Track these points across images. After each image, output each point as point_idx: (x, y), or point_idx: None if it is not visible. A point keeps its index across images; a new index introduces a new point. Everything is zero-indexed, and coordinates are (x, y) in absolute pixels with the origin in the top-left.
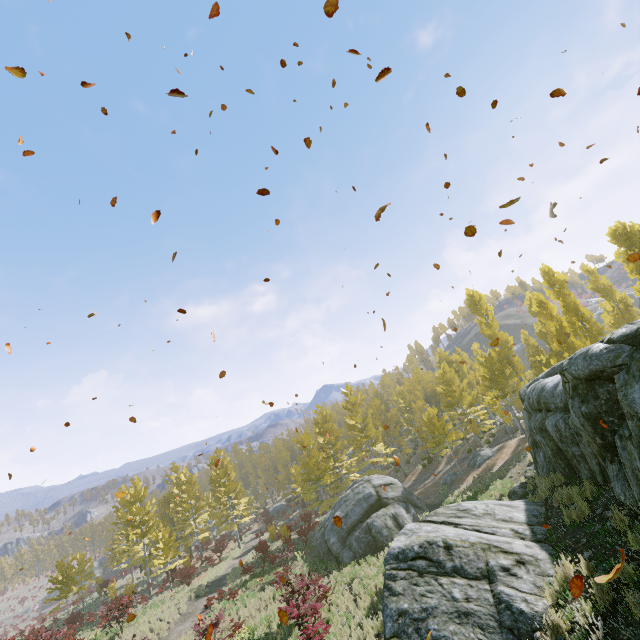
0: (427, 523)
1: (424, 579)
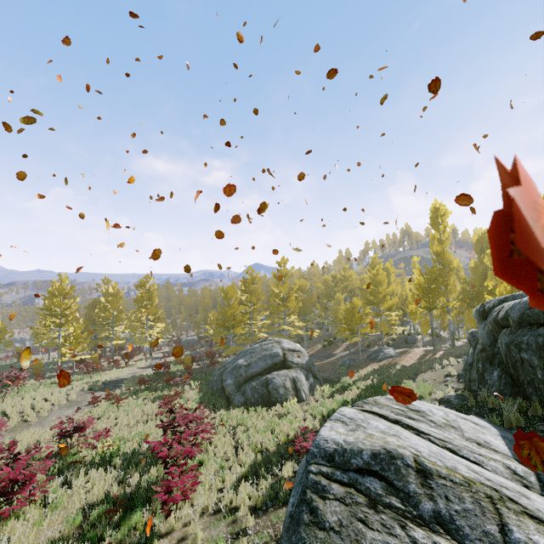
0: (374, 416)
1: (380, 517)
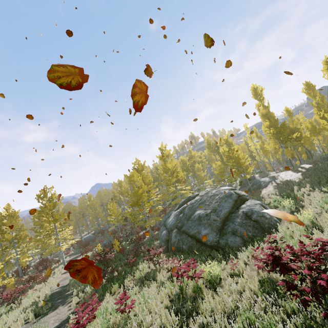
0: None
1: None
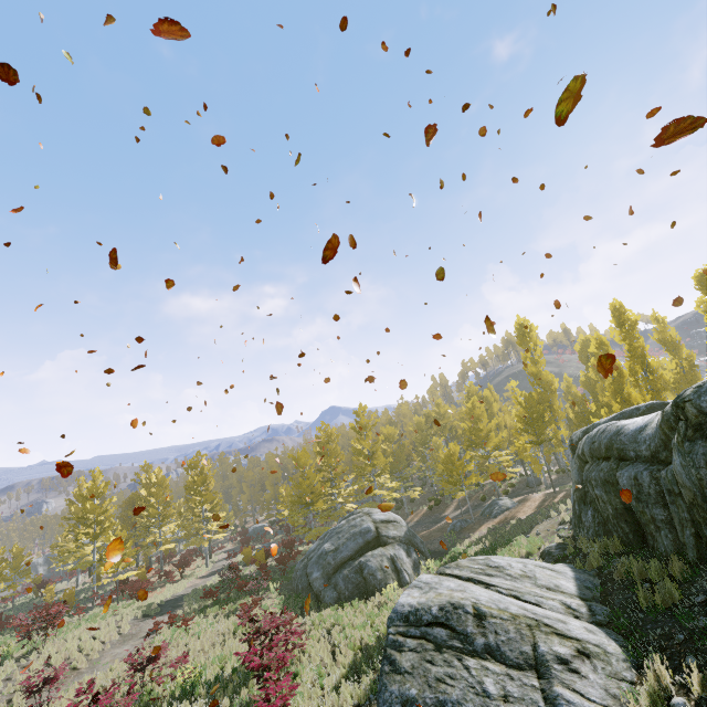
0: (449, 577)
1: (443, 656)
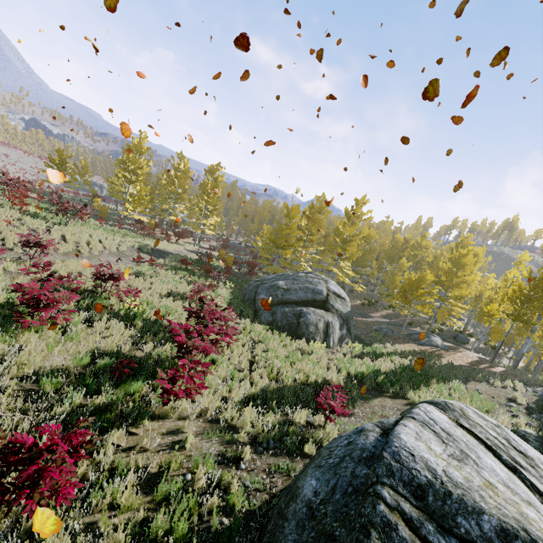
0: (478, 442)
1: None
